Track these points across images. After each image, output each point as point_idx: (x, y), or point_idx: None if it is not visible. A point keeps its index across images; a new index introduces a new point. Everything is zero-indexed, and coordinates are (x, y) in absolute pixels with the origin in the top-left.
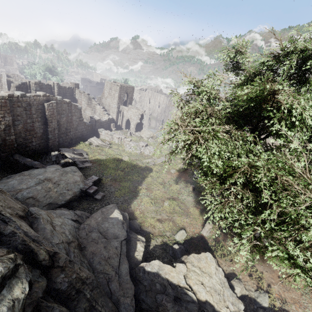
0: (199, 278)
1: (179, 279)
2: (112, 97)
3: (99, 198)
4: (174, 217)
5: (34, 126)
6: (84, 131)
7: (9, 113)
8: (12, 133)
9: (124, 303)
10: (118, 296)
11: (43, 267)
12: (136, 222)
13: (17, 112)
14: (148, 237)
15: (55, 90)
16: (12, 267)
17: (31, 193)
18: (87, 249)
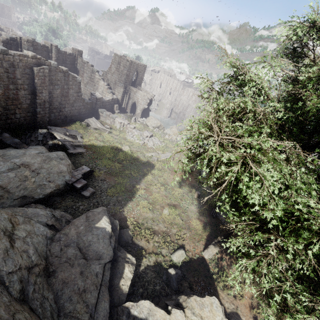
0: None
1: None
2: (119, 73)
3: (87, 195)
4: (173, 230)
5: (18, 94)
6: (81, 109)
7: None
8: None
9: None
10: None
11: None
12: (128, 231)
13: None
14: (140, 254)
15: (53, 55)
16: None
17: (0, 181)
18: (57, 275)
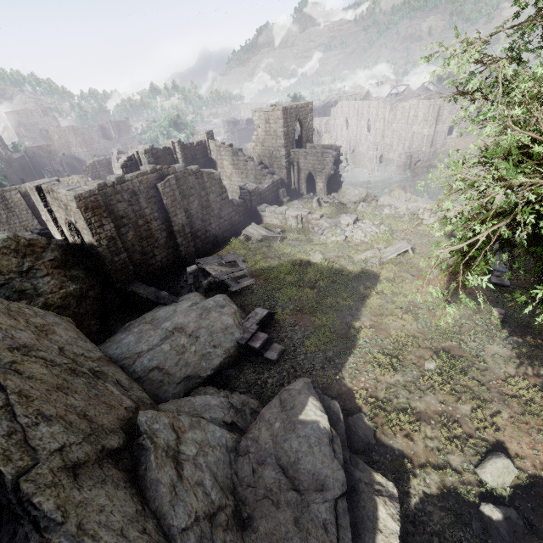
0: None
1: None
2: (272, 137)
3: (274, 357)
4: (461, 407)
5: (151, 228)
6: (233, 218)
7: (106, 217)
8: (121, 249)
9: None
10: None
11: None
12: (362, 420)
13: (120, 212)
14: (401, 468)
15: (178, 155)
16: None
17: (155, 360)
18: (256, 526)
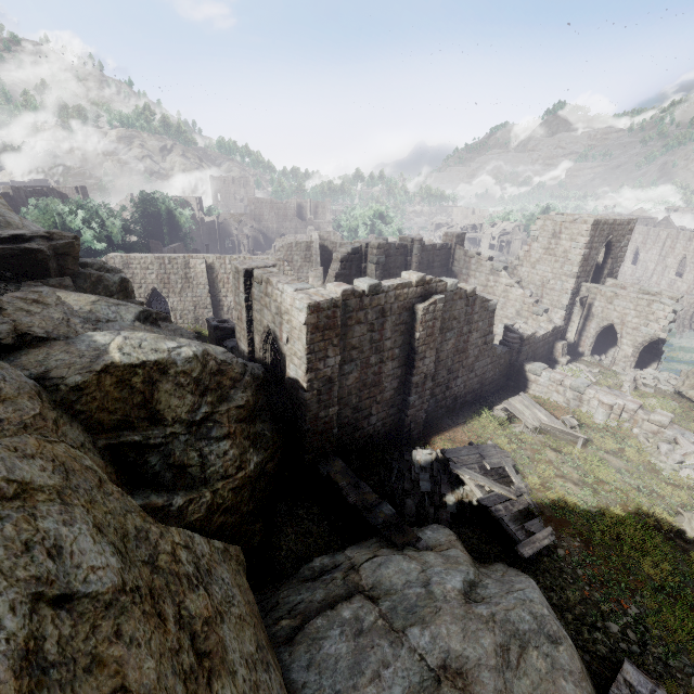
0: None
1: None
2: (557, 259)
3: None
4: None
5: (381, 371)
6: (486, 373)
7: (335, 345)
8: (334, 399)
9: None
10: None
11: None
12: None
13: (353, 338)
14: None
15: (413, 258)
16: None
17: None
18: None
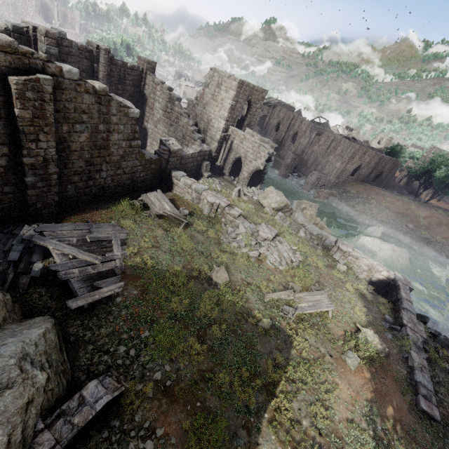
0: None
1: None
2: (217, 104)
3: None
4: None
5: None
6: (138, 173)
7: None
8: None
9: None
10: None
11: None
12: None
13: None
14: None
15: (100, 66)
16: None
17: None
18: None
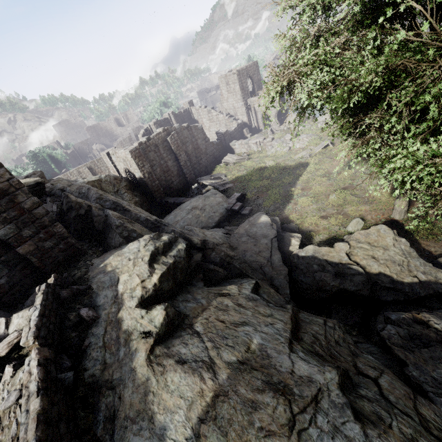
0: (368, 253)
1: (340, 257)
2: (233, 94)
3: (247, 212)
4: (345, 209)
5: (168, 165)
6: (215, 153)
7: (145, 161)
8: (155, 178)
9: (277, 279)
10: (271, 275)
11: (198, 249)
12: (292, 224)
13: (151, 157)
14: (309, 235)
15: (173, 122)
16: (174, 238)
17: (186, 222)
18: (239, 249)
